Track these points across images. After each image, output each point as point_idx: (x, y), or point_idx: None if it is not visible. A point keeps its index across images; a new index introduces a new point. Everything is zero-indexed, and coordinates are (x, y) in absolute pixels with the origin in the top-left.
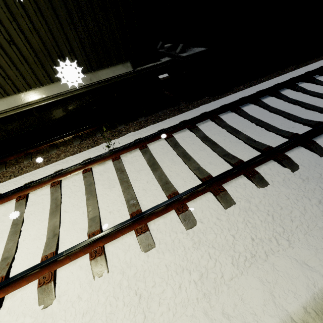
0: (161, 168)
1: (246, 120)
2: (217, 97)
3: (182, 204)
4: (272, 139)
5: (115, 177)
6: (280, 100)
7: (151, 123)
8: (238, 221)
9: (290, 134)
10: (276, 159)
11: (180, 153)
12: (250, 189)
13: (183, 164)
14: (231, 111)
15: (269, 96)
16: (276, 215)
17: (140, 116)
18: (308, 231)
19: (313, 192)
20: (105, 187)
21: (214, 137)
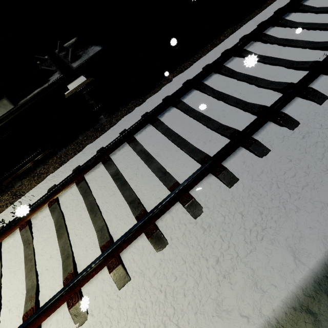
0: (66, 233)
1: (163, 137)
2: (143, 99)
3: (73, 293)
4: (184, 165)
5: (23, 253)
6: (204, 95)
7: (71, 156)
8: (130, 305)
9: (201, 157)
10: (180, 202)
11: (89, 205)
12: (148, 255)
13: (90, 222)
14: (150, 124)
15: (194, 89)
16: (170, 289)
17: (58, 149)
18: (200, 307)
19: (213, 247)
20: (11, 270)
21: (126, 172)
